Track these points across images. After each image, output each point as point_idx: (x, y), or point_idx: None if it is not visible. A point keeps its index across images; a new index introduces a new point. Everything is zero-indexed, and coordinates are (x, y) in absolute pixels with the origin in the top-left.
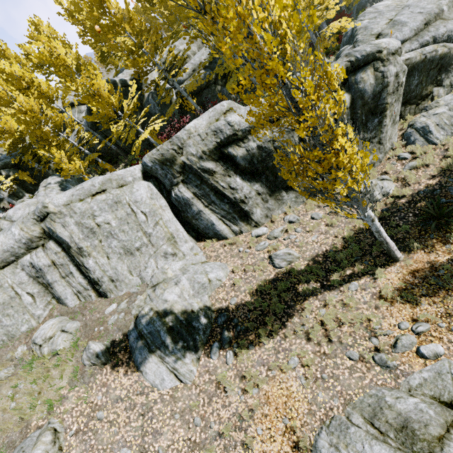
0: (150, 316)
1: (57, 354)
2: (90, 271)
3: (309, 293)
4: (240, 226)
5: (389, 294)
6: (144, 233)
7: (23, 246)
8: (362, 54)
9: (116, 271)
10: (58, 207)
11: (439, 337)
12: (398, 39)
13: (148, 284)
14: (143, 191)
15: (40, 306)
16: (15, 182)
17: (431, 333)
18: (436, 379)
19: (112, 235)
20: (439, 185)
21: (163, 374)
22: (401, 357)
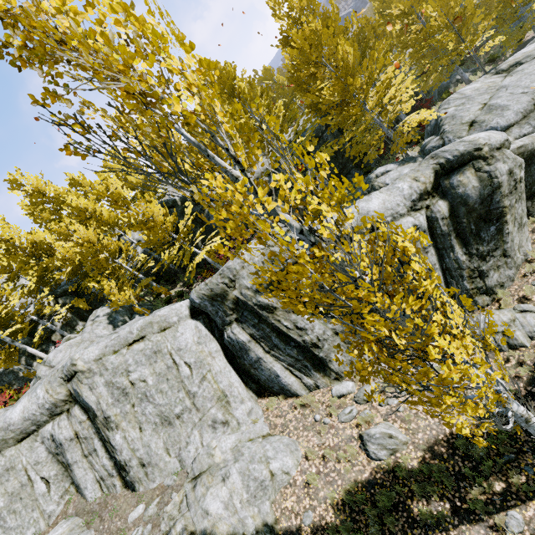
0: None
1: None
2: (117, 450)
3: (433, 523)
4: (314, 377)
5: None
6: (187, 393)
7: (45, 412)
8: (453, 154)
9: (149, 450)
10: (88, 363)
11: None
12: (500, 125)
13: (188, 473)
14: (189, 334)
15: (54, 498)
16: (70, 311)
17: None
18: None
19: (148, 397)
20: None
21: None
22: None
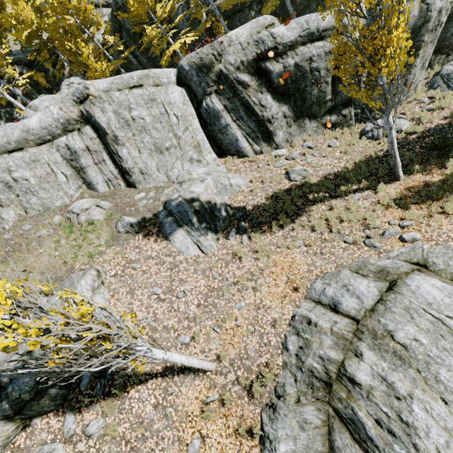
0: (179, 201)
1: (93, 223)
2: (123, 160)
3: (318, 200)
4: (261, 146)
5: (386, 201)
6: (175, 135)
7: (60, 127)
8: None
9: (146, 165)
10: (98, 91)
11: (418, 230)
12: None
13: (174, 182)
14: (177, 95)
15: (73, 188)
16: (29, 82)
17: (413, 227)
18: (410, 251)
19: (146, 130)
20: (448, 124)
21: (188, 244)
22: (386, 241)
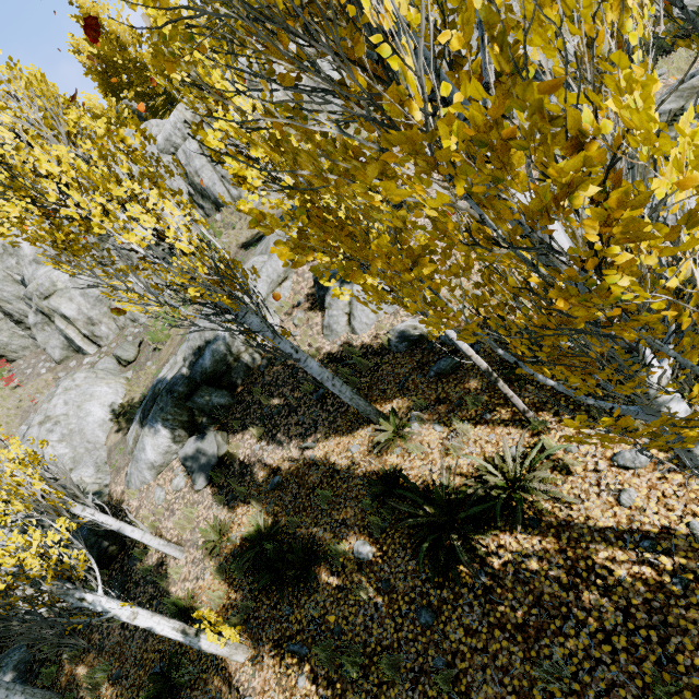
0: None
1: None
2: None
3: None
4: None
5: None
6: None
7: None
8: None
9: None
10: None
11: None
12: None
13: None
14: None
15: None
16: None
17: None
18: None
19: None
20: None
21: None
22: None
